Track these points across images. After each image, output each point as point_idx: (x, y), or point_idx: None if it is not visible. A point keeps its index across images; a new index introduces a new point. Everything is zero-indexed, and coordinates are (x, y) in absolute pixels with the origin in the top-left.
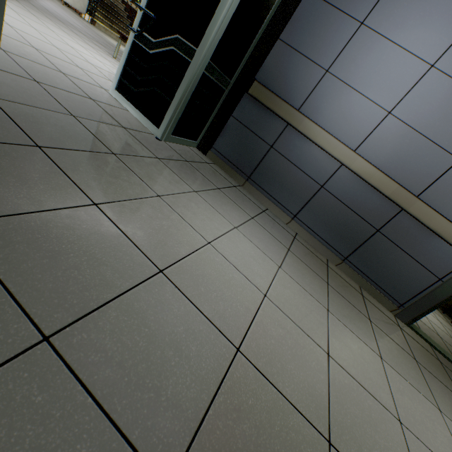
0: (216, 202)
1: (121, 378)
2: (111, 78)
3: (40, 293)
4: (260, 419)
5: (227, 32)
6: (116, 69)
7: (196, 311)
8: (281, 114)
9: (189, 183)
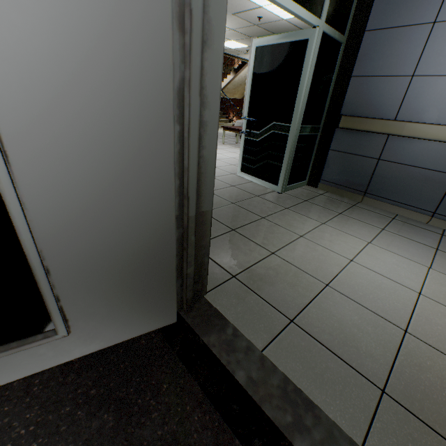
0: (343, 226)
1: (333, 339)
2: (231, 162)
3: (278, 302)
4: (441, 374)
5: (307, 101)
6: (228, 153)
7: (361, 307)
8: (377, 130)
9: (315, 218)
